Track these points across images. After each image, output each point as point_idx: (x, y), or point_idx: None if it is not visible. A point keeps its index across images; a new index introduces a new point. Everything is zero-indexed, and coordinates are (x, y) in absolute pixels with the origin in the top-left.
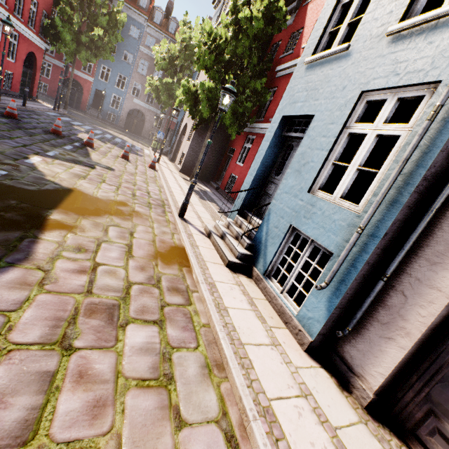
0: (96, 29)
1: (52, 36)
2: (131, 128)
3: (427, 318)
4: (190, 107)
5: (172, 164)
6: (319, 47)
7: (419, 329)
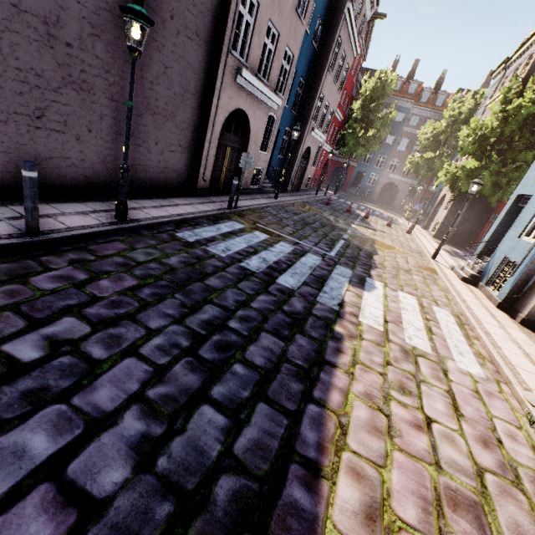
0: (370, 129)
1: (340, 145)
2: (382, 201)
3: None
4: (449, 184)
5: (425, 231)
6: None
7: None
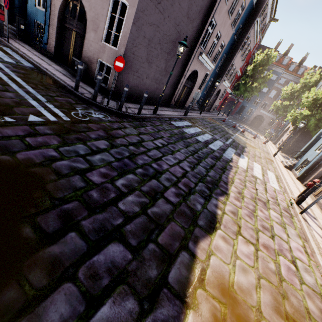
0: (254, 82)
1: (235, 89)
2: (253, 125)
3: (321, 169)
4: (292, 121)
5: (274, 145)
6: None
7: (319, 171)
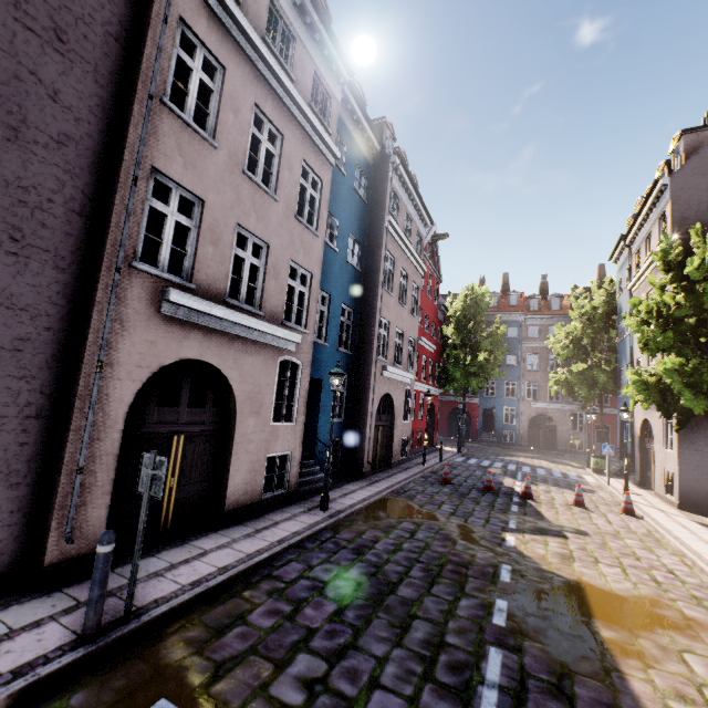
0: (478, 353)
1: (444, 381)
2: (538, 442)
3: None
4: (656, 403)
5: (649, 493)
6: None
7: None
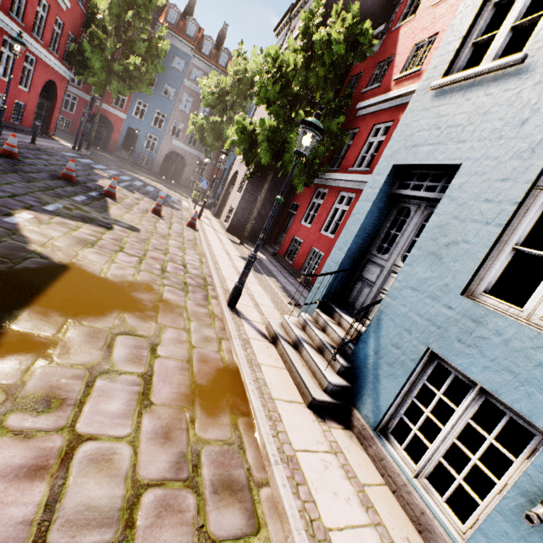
0: (132, 57)
1: (78, 63)
2: (168, 174)
3: None
4: (244, 151)
5: (217, 220)
6: (454, 65)
7: None
